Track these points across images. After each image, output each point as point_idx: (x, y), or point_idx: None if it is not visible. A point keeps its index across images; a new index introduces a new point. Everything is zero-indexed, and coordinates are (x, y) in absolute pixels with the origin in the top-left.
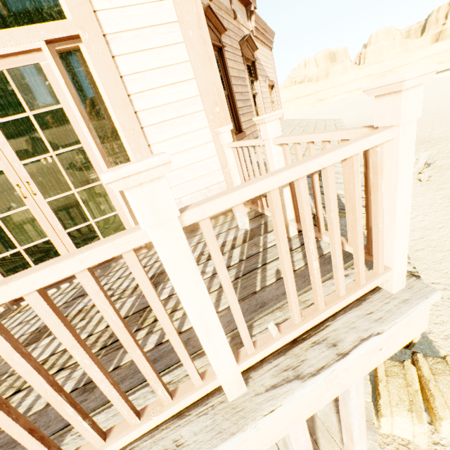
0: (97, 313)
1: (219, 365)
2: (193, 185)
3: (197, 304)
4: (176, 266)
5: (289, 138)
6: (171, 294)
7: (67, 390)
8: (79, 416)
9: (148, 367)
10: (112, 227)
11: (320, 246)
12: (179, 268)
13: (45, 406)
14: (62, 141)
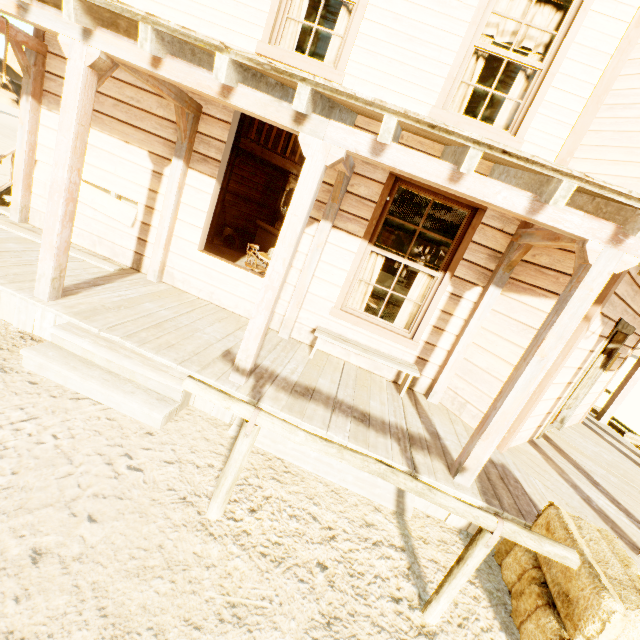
0: None
1: None
2: None
3: None
4: None
5: None
6: None
7: None
8: None
9: None
10: None
11: None
12: None
13: None
14: None
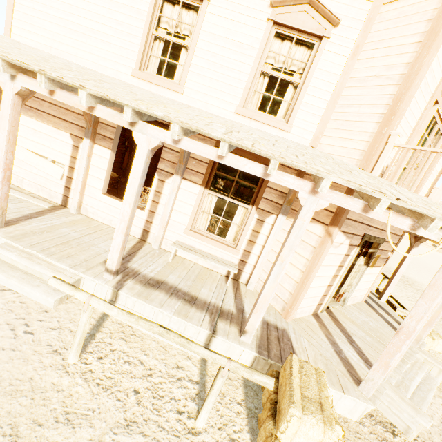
0: None
1: None
2: None
3: None
4: None
5: None
6: None
7: None
8: None
9: None
10: None
11: None
12: None
13: None
14: None
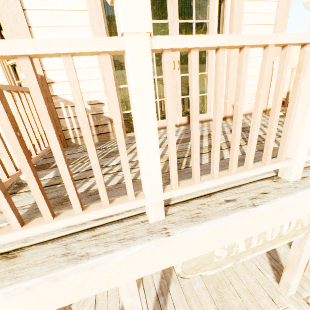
0: None
1: None
2: (248, 90)
3: None
4: None
5: None
6: (265, 133)
7: None
8: None
9: None
10: (161, 116)
11: None
12: None
13: (242, 154)
14: None
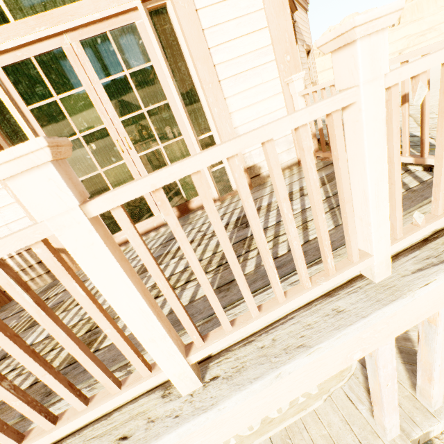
0: (197, 247)
1: (377, 242)
2: None
3: (376, 172)
4: (371, 129)
5: (396, 58)
6: (266, 227)
7: (203, 292)
8: (275, 268)
9: (326, 233)
10: (172, 193)
11: (417, 175)
12: (373, 131)
13: (188, 303)
14: (104, 128)
